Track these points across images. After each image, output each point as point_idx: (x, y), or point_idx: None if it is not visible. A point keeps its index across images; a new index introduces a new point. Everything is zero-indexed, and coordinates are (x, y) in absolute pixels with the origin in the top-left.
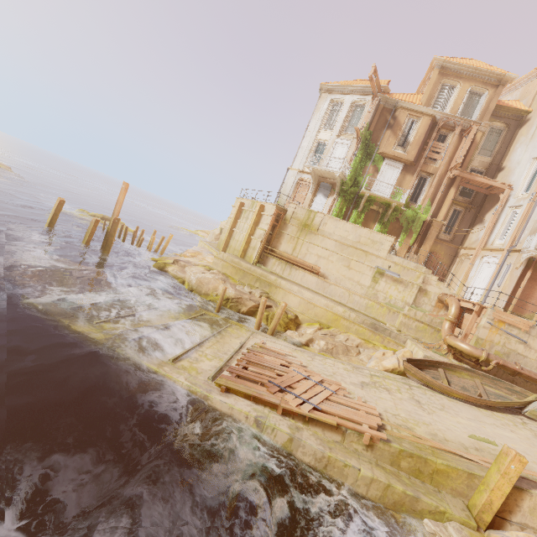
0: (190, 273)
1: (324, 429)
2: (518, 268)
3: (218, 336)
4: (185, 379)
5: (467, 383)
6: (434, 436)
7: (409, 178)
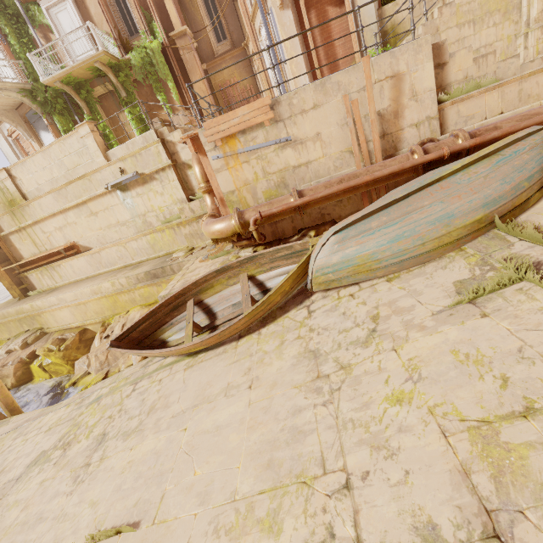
0: None
1: None
2: (284, 6)
3: None
4: None
5: (238, 289)
6: None
7: (93, 1)
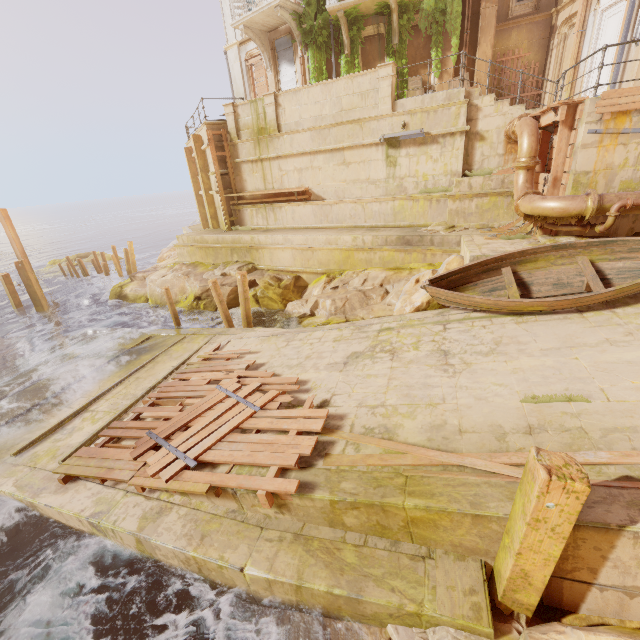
0: (150, 285)
1: (208, 496)
2: None
3: (146, 368)
4: (13, 483)
5: (565, 271)
6: (435, 432)
7: None
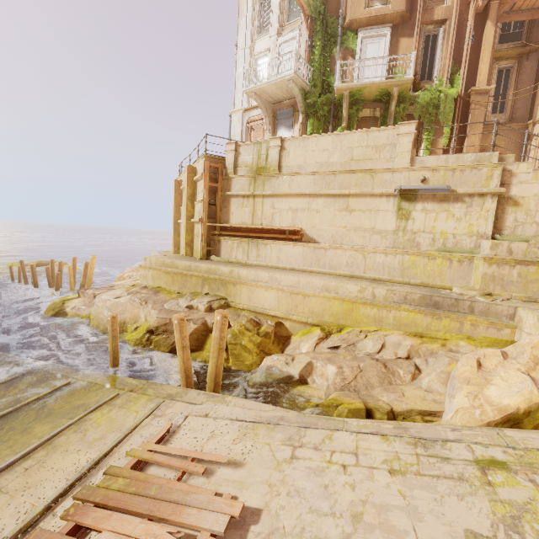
0: (97, 305)
1: None
2: None
3: (29, 459)
4: None
5: None
6: None
7: (408, 43)
